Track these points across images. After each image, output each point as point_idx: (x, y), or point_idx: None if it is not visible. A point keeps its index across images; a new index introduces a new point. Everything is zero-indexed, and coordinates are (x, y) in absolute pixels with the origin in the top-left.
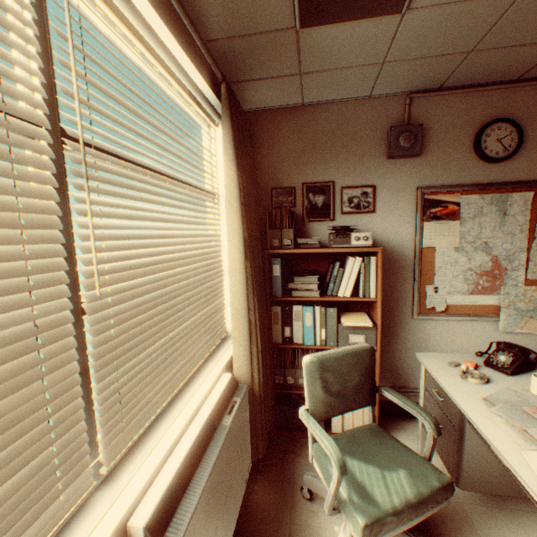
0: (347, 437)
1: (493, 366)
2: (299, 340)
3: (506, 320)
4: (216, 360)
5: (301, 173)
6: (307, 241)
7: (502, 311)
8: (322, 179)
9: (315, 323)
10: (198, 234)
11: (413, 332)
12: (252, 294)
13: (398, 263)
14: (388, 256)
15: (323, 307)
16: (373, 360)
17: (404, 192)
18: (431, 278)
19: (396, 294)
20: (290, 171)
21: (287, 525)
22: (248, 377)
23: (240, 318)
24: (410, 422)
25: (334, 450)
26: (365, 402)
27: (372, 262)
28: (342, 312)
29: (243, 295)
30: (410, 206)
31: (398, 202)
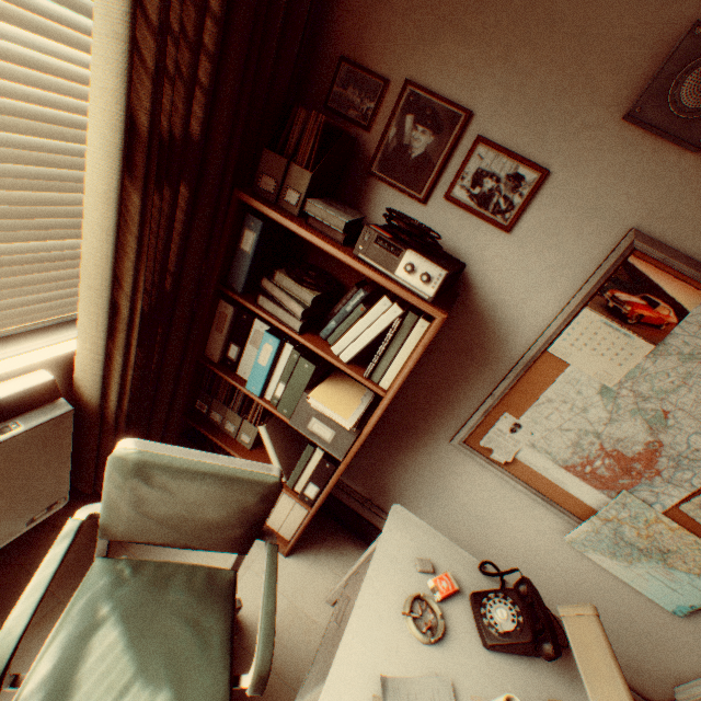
0: (157, 579)
1: (477, 615)
2: (245, 374)
3: (586, 535)
4: (53, 338)
5: (419, 50)
6: (324, 216)
7: (591, 521)
8: (453, 94)
9: (276, 367)
10: (23, 55)
11: (438, 459)
12: (134, 265)
13: (487, 350)
14: (479, 329)
15: (297, 352)
16: (273, 502)
17: (598, 224)
18: (522, 408)
19: (449, 395)
20: (399, 33)
21: (54, 602)
22: (95, 395)
23: (94, 296)
24: (359, 550)
25: (1, 649)
26: (222, 548)
27: (418, 330)
28: (339, 373)
29: (106, 257)
30: (586, 262)
31: (570, 239)
